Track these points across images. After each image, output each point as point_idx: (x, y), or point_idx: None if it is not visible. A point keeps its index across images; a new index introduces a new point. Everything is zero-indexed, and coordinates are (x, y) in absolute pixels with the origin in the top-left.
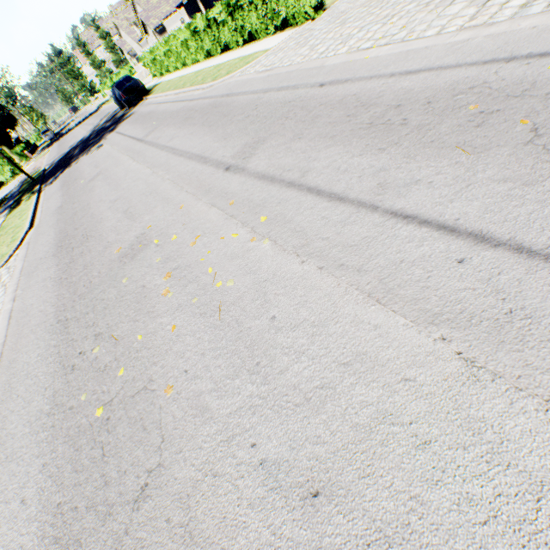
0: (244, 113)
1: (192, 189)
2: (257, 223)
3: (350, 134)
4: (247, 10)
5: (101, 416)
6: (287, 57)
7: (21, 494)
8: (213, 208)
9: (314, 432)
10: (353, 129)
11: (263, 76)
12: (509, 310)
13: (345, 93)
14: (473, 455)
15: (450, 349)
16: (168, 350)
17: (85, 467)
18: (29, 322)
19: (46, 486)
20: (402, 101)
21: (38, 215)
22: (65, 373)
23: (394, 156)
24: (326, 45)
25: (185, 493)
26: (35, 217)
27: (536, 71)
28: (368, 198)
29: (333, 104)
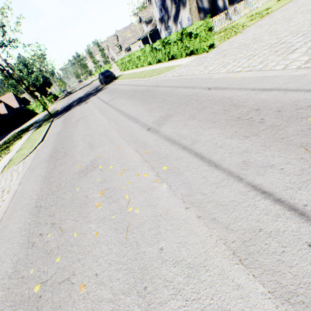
0: (163, 98)
1: (127, 137)
2: (160, 169)
3: (225, 122)
4: (173, 45)
5: (37, 292)
6: (191, 70)
7: None
8: (136, 152)
9: None
10: (227, 119)
11: (176, 79)
12: None
13: (223, 95)
14: None
15: None
16: (90, 251)
17: None
18: (22, 201)
19: None
20: (260, 107)
21: (47, 134)
22: (28, 246)
23: (254, 143)
24: (213, 66)
25: None
26: (46, 135)
27: None
28: (235, 170)
29: (215, 101)
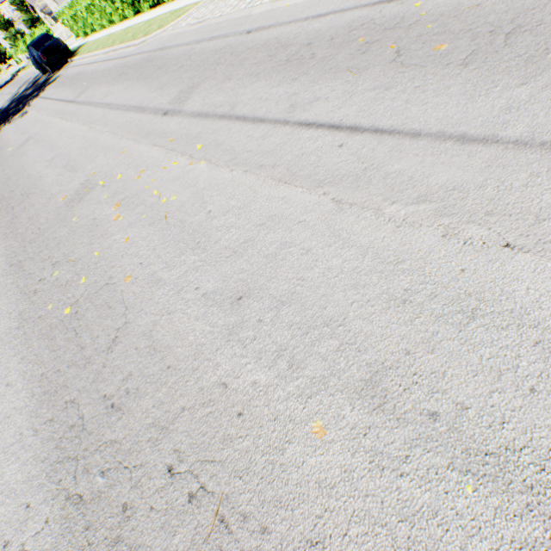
0: (178, 64)
1: (133, 136)
2: (194, 151)
3: (271, 71)
4: None
5: (70, 313)
6: (218, 8)
7: (5, 382)
8: (154, 147)
9: (239, 268)
10: (274, 66)
11: (195, 29)
12: (365, 168)
13: (269, 37)
14: (334, 248)
15: (328, 198)
16: (124, 255)
17: (62, 346)
18: None
19: (28, 369)
20: (313, 40)
21: None
22: (28, 297)
23: (303, 83)
24: None
25: (148, 331)
26: None
27: (406, 9)
28: (282, 117)
29: (259, 48)
